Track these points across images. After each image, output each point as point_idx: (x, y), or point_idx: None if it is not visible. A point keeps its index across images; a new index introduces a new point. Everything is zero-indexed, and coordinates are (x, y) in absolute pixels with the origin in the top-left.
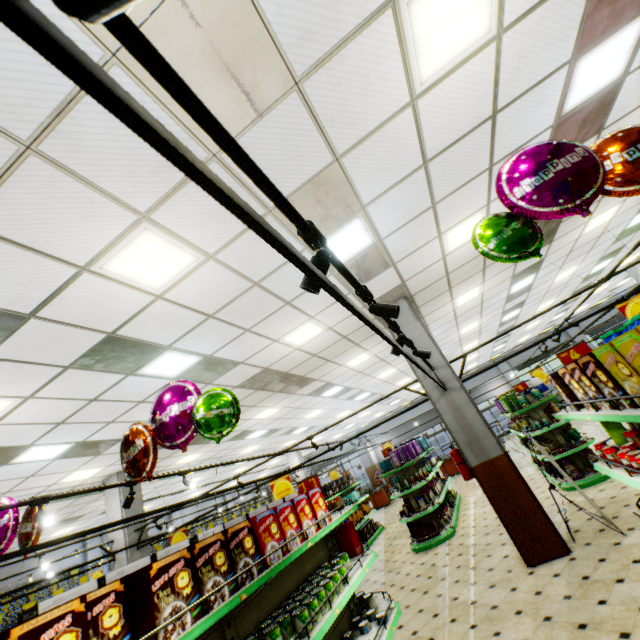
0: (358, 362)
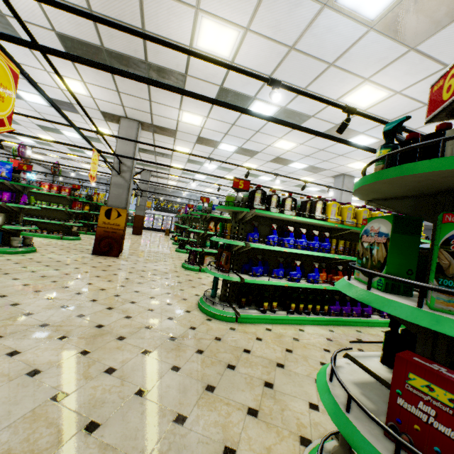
0: (187, 151)
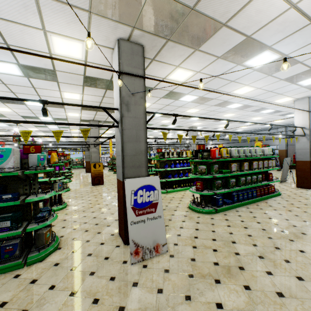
0: None
